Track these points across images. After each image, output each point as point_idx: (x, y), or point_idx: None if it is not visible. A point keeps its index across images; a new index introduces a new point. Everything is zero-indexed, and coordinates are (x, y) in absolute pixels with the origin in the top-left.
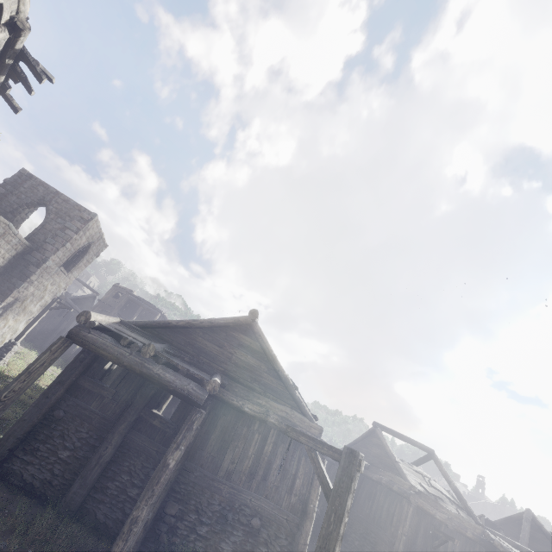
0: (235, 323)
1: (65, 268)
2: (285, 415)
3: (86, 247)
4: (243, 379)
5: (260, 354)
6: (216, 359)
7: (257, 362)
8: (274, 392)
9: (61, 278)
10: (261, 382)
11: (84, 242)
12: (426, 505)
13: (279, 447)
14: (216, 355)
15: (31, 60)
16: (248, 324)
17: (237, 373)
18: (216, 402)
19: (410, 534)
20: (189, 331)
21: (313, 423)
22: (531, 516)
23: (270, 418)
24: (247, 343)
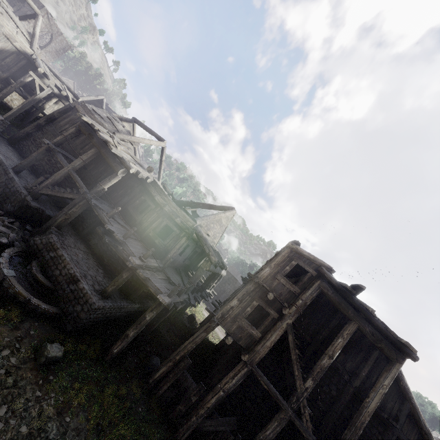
0: None
1: (41, 48)
2: None
3: (51, 37)
4: None
5: None
6: None
7: None
8: None
9: (37, 51)
10: None
11: (45, 29)
12: (80, 109)
13: None
14: None
15: None
16: None
17: None
18: None
19: (56, 113)
20: None
21: None
22: (228, 208)
23: None
24: None
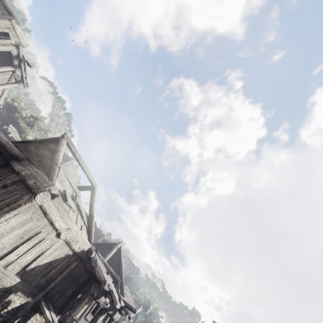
0: (52, 138)
1: None
2: (35, 174)
3: None
4: (33, 160)
5: (54, 151)
6: (30, 152)
7: (48, 154)
8: (43, 166)
9: None
10: (41, 161)
11: None
12: None
13: (11, 187)
14: (31, 151)
15: (24, 59)
16: (59, 140)
17: (33, 157)
18: (6, 165)
19: None
20: (30, 144)
21: (49, 181)
22: None
23: (23, 172)
24: (51, 147)
